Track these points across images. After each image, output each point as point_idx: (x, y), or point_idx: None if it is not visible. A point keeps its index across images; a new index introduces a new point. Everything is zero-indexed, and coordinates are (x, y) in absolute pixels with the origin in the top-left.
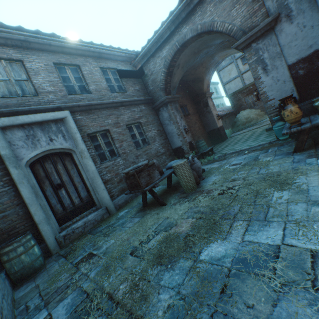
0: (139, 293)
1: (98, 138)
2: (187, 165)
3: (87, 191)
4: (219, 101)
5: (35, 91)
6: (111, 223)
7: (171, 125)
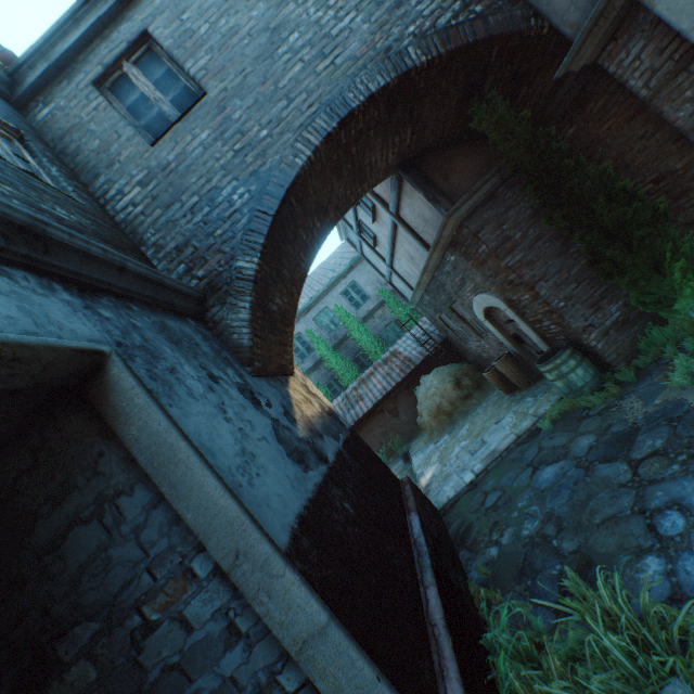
0: None
1: None
2: None
3: None
4: None
5: None
6: None
7: None
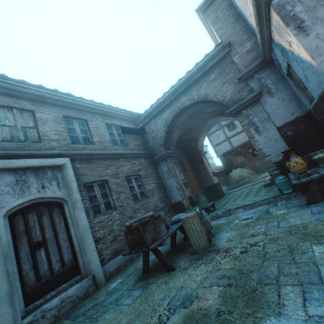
0: None
1: (95, 188)
2: (197, 217)
3: (73, 252)
4: (209, 161)
5: (38, 138)
6: (100, 299)
7: (170, 179)
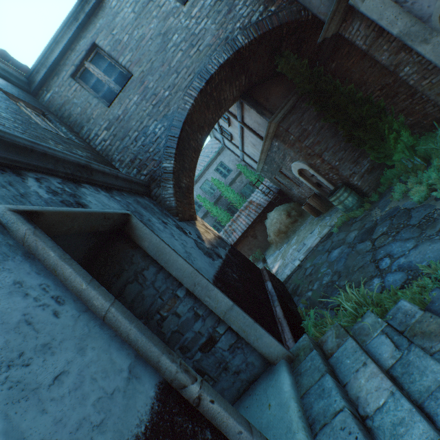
0: None
1: None
2: None
3: None
4: None
5: None
6: None
7: None
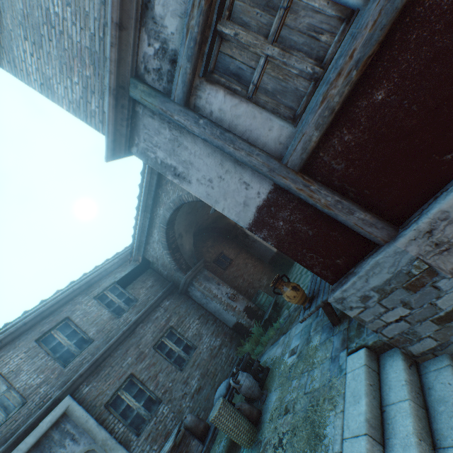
0: None
1: (123, 396)
2: (225, 410)
3: None
4: None
5: (21, 398)
6: None
7: (211, 303)
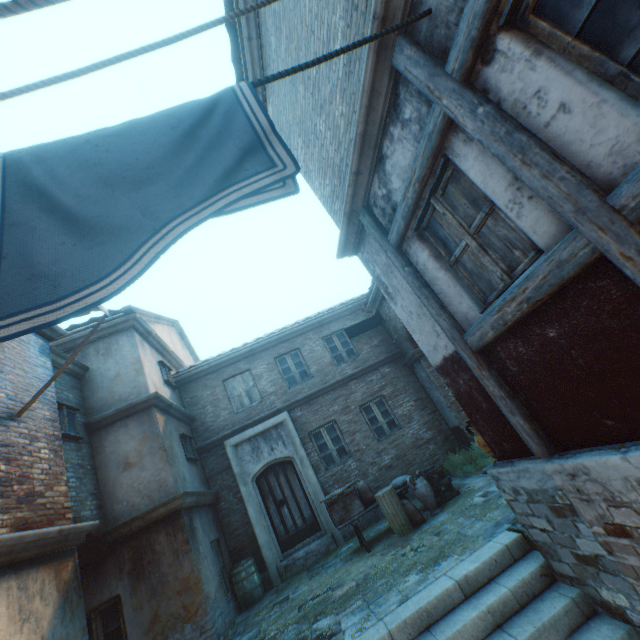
0: (273, 639)
1: (323, 434)
2: (389, 497)
3: (311, 508)
4: None
5: (260, 397)
6: (327, 560)
7: (434, 391)
